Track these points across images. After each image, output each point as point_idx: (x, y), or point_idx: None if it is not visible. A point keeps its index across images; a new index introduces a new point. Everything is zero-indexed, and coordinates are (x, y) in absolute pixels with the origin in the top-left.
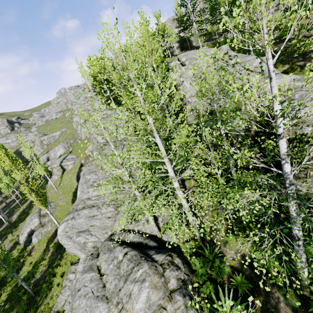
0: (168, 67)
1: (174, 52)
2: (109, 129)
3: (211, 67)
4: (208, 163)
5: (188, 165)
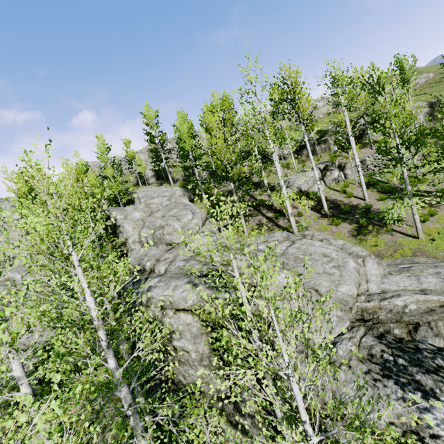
0: (130, 198)
1: (149, 179)
2: (13, 278)
3: (159, 212)
4: (137, 336)
5: (112, 340)
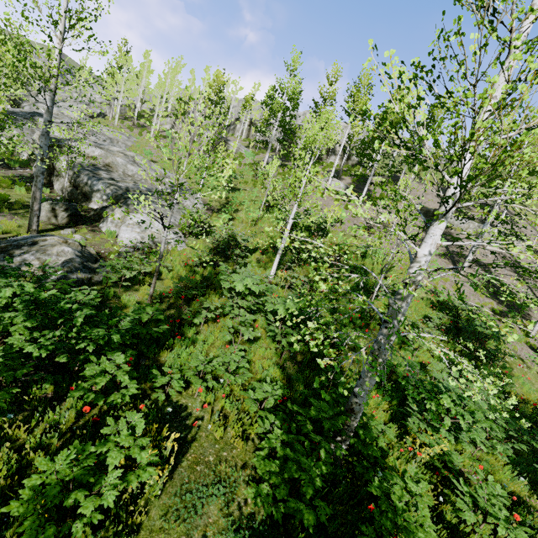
0: None
1: None
2: None
3: None
4: None
5: None
